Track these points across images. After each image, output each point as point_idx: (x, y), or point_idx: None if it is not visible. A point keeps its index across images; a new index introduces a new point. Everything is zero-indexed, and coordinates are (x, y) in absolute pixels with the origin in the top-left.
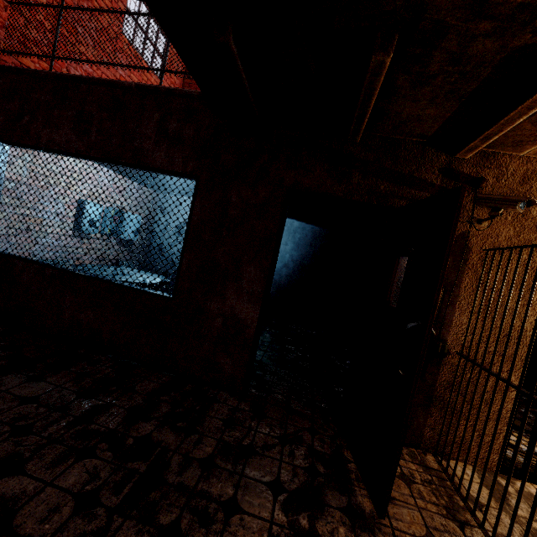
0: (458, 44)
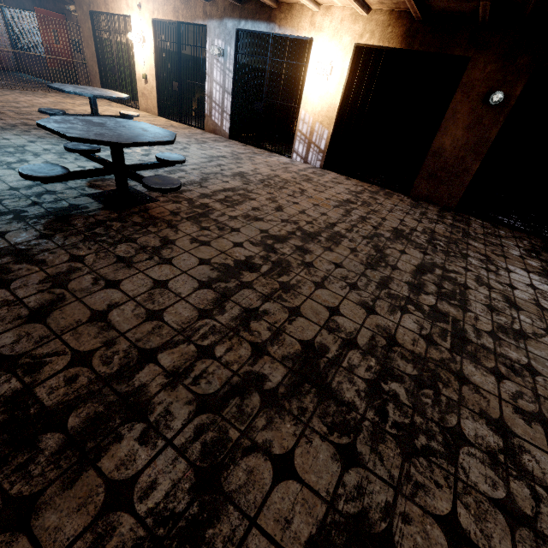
0: None
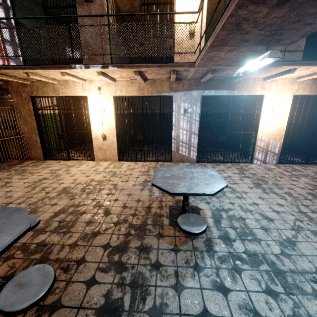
0: None
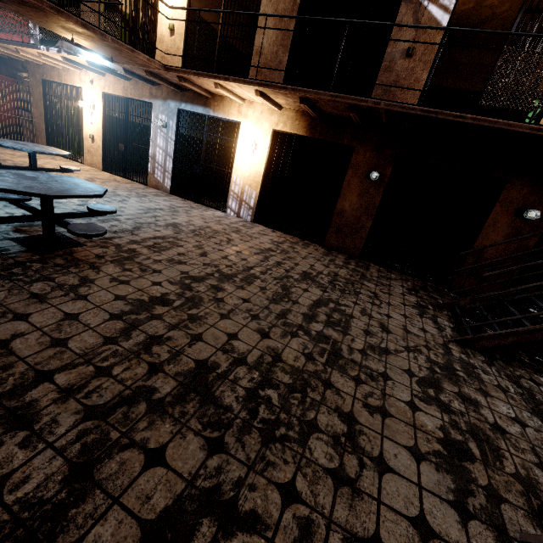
0: None
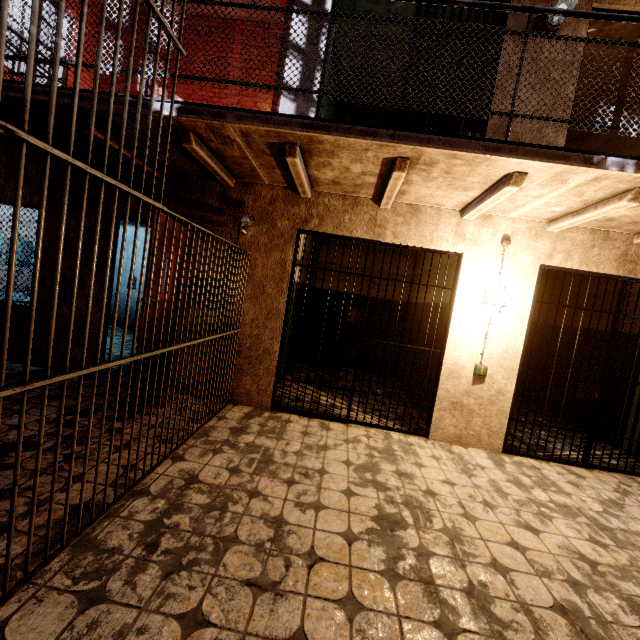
0: (129, 126)
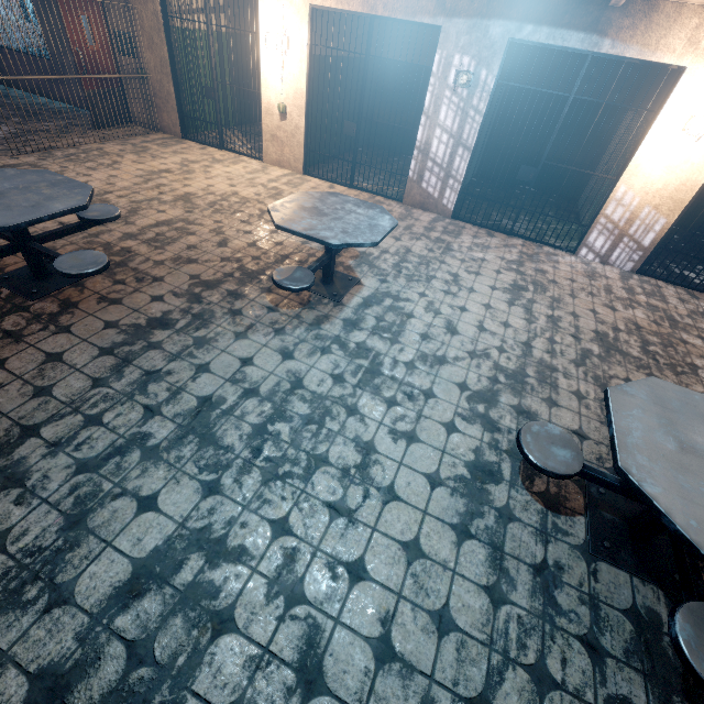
0: None
